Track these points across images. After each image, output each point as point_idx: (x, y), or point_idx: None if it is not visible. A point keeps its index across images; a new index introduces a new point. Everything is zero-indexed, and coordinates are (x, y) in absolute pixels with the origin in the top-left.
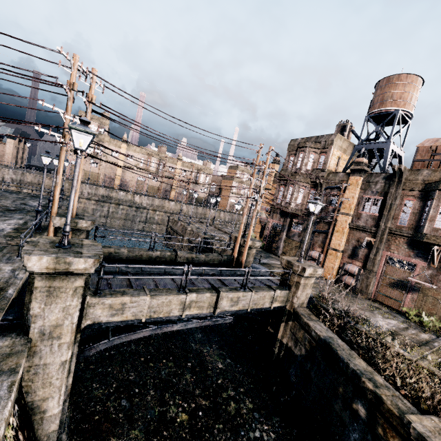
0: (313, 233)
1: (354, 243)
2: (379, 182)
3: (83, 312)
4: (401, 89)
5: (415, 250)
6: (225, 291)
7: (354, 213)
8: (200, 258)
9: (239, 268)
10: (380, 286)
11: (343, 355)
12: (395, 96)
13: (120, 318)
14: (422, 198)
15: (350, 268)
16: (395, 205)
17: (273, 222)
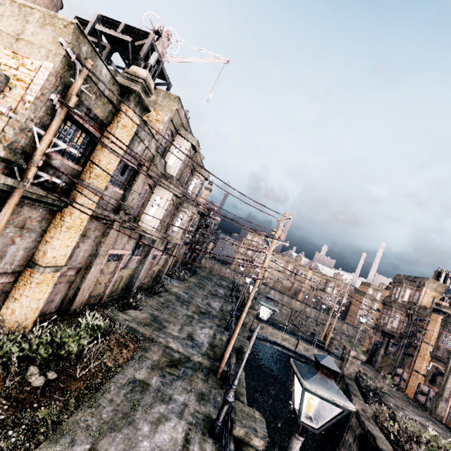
0: (404, 355)
1: (433, 370)
2: None
3: (252, 323)
4: None
5: None
6: (302, 342)
7: (435, 344)
8: (299, 333)
9: (322, 348)
10: (450, 413)
11: (350, 387)
12: None
13: (261, 331)
14: None
15: (423, 388)
16: None
17: (376, 339)
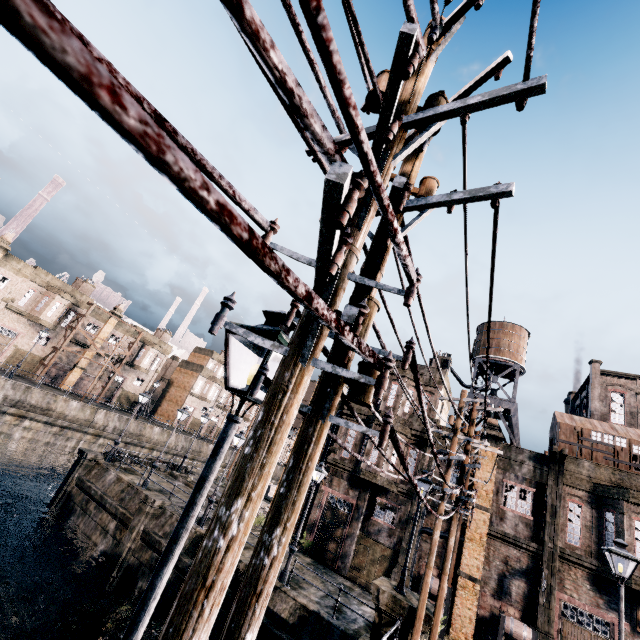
0: (421, 534)
1: (500, 566)
2: (526, 463)
3: None
4: (517, 341)
5: (605, 595)
6: None
7: (493, 507)
8: None
9: None
10: None
11: None
12: (513, 346)
13: None
14: (593, 504)
15: (514, 628)
16: (560, 509)
17: (331, 495)
